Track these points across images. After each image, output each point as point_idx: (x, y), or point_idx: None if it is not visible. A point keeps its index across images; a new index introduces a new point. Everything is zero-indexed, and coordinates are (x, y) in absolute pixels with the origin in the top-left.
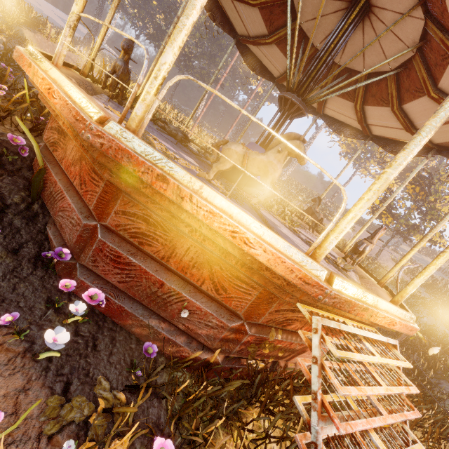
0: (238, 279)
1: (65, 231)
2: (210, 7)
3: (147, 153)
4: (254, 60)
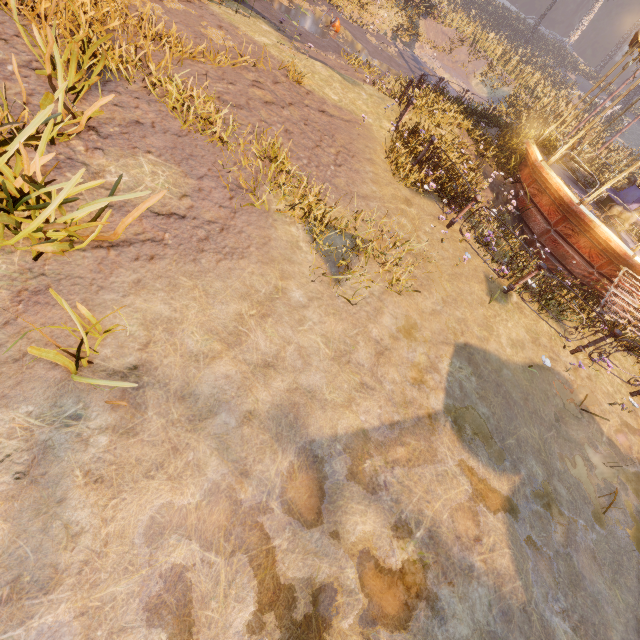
0: (599, 255)
1: (534, 229)
2: None
3: (588, 214)
4: None
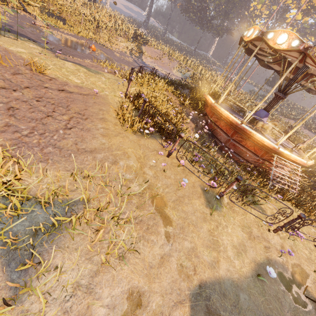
0: (259, 149)
1: (221, 139)
2: (247, 52)
3: (248, 128)
4: (264, 63)
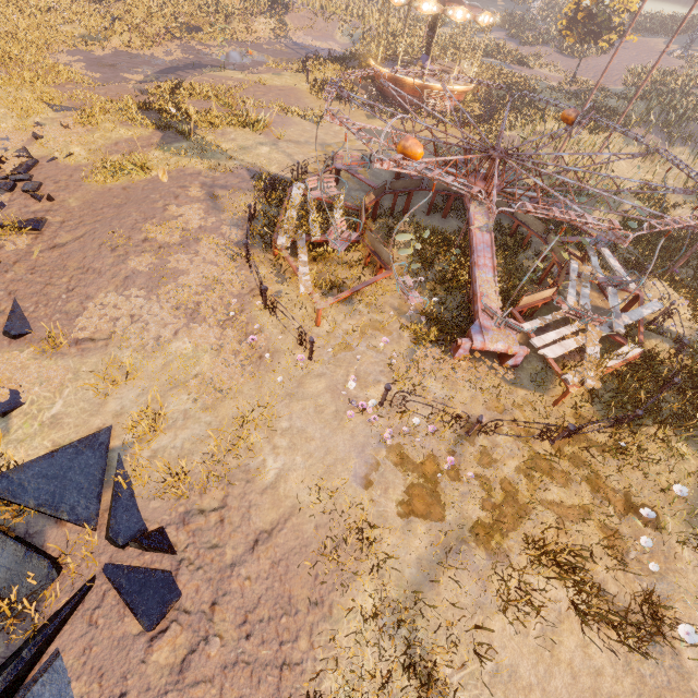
0: (416, 91)
1: (389, 96)
2: None
3: (400, 77)
4: None
